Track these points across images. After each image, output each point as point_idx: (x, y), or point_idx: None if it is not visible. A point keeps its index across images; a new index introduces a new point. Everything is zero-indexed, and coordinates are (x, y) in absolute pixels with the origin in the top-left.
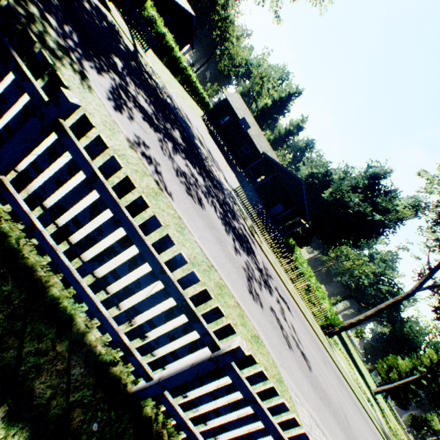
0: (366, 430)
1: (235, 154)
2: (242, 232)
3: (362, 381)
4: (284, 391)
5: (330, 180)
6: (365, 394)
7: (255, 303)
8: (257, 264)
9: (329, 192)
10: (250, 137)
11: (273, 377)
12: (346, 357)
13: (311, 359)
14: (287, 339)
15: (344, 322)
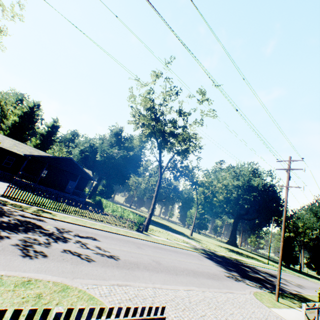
0: (179, 257)
1: (1, 168)
2: (18, 220)
3: (181, 236)
4: (70, 292)
5: (96, 148)
6: (182, 240)
7: (34, 260)
8: (45, 232)
9: (99, 155)
10: (6, 149)
11: (54, 292)
12: (166, 232)
13: (122, 253)
14: (87, 259)
15: (147, 217)
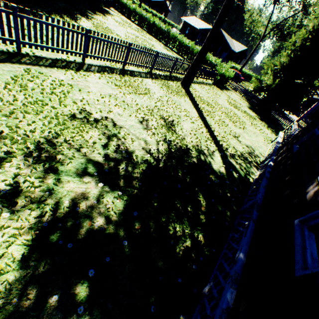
0: None
1: None
2: None
3: None
4: None
5: None
6: None
7: None
8: None
9: None
10: None
11: None
12: None
13: None
14: None
15: None
